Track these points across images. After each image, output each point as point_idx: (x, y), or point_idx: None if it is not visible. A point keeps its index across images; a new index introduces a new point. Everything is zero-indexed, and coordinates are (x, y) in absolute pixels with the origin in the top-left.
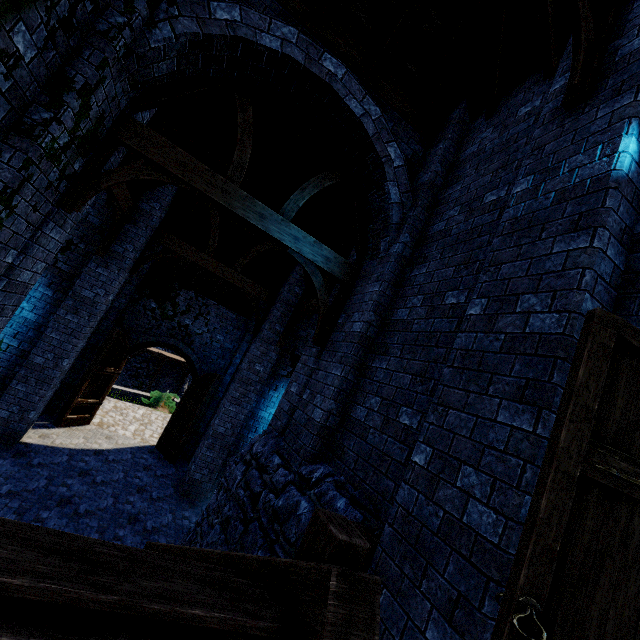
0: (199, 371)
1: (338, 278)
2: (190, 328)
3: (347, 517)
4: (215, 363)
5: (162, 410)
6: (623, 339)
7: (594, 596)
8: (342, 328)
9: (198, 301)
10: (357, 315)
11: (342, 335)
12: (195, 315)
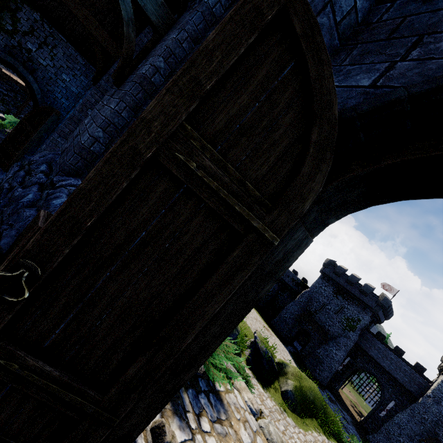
0: (40, 102)
1: (151, 20)
2: (33, 54)
3: (54, 211)
4: (59, 101)
5: None
6: (288, 17)
7: (118, 276)
8: (137, 71)
9: (44, 28)
10: (150, 59)
11: (133, 76)
12: (39, 42)
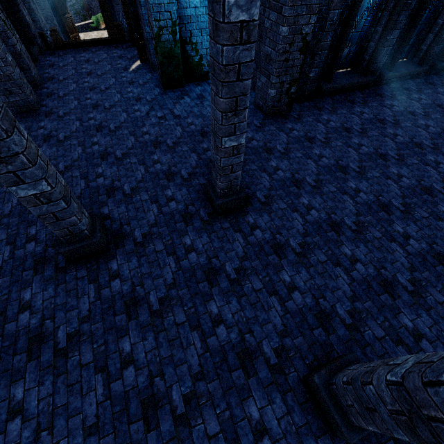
0: None
1: None
2: None
3: None
4: None
5: (104, 26)
6: None
7: None
8: None
9: None
10: None
11: None
12: None
